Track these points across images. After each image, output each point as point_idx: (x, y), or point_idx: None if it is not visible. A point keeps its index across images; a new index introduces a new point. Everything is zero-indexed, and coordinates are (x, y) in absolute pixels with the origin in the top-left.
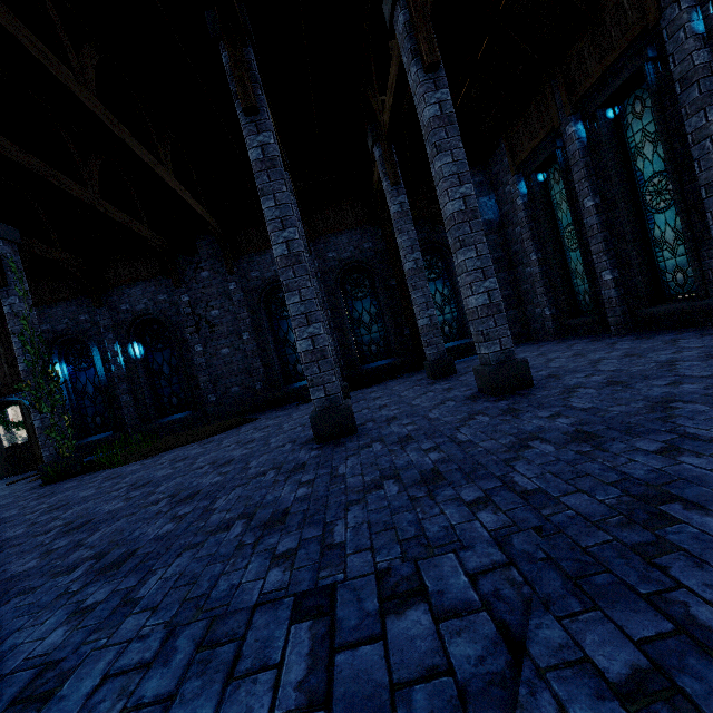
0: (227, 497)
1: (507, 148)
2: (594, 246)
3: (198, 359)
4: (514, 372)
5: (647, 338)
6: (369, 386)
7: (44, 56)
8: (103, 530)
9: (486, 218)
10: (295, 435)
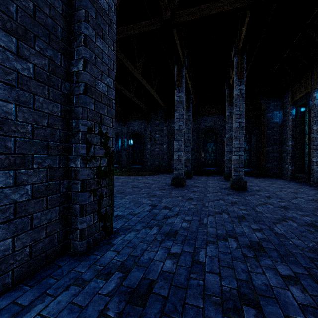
0: (144, 189)
1: (290, 94)
2: (312, 146)
3: (148, 150)
4: (240, 184)
5: (316, 190)
6: (202, 175)
7: (131, 68)
8: (117, 187)
9: (275, 121)
10: (168, 182)
